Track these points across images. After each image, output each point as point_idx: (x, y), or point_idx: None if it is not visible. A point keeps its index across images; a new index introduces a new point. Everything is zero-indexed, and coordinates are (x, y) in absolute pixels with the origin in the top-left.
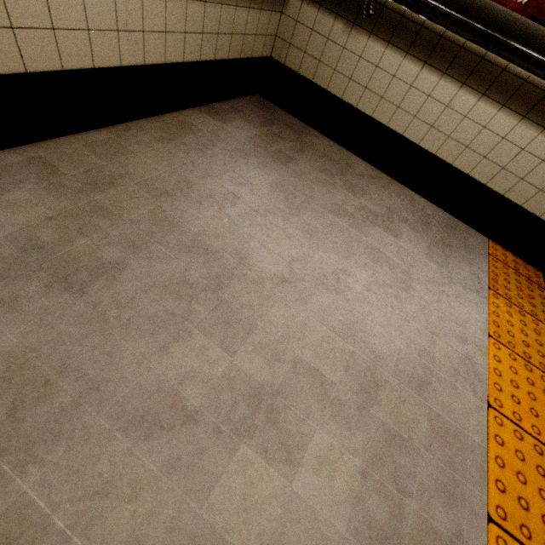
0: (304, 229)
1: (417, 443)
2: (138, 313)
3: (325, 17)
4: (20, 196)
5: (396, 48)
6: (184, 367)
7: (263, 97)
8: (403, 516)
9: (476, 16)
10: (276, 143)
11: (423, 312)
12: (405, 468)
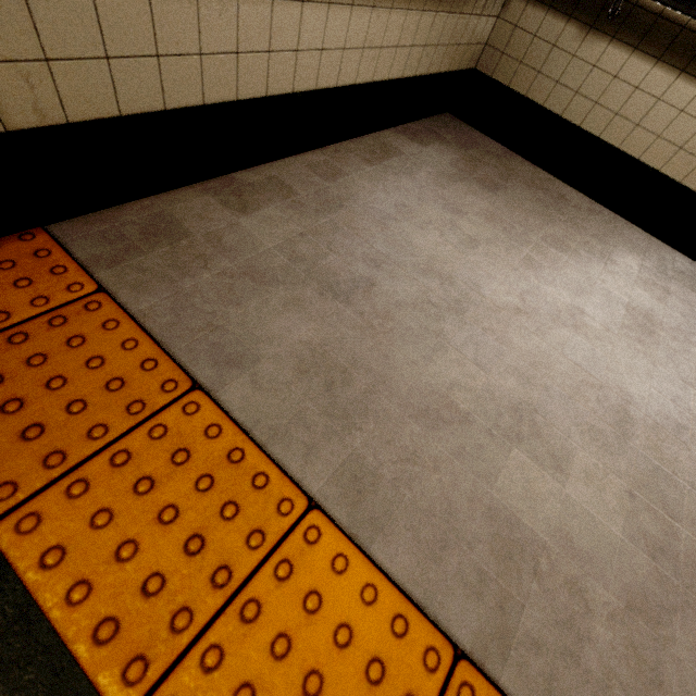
0: (528, 262)
1: (682, 480)
2: (397, 325)
3: (554, 20)
4: (272, 212)
5: (645, 54)
6: (448, 376)
7: (455, 116)
8: (676, 537)
9: None
10: (479, 169)
11: (671, 359)
12: (673, 499)
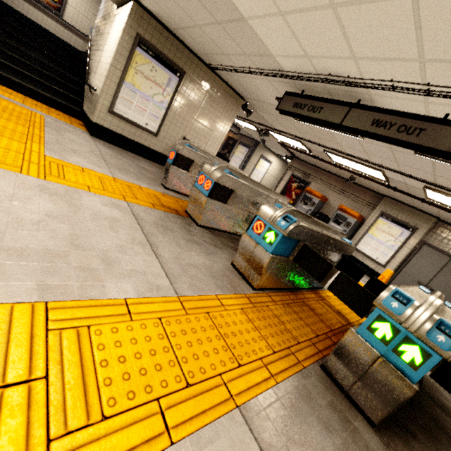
0: None
1: None
2: None
3: None
4: None
5: (27, 3)
6: None
7: None
8: None
9: (40, 2)
10: None
11: None
12: None
